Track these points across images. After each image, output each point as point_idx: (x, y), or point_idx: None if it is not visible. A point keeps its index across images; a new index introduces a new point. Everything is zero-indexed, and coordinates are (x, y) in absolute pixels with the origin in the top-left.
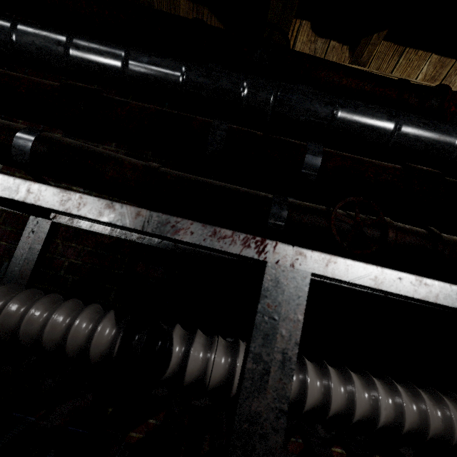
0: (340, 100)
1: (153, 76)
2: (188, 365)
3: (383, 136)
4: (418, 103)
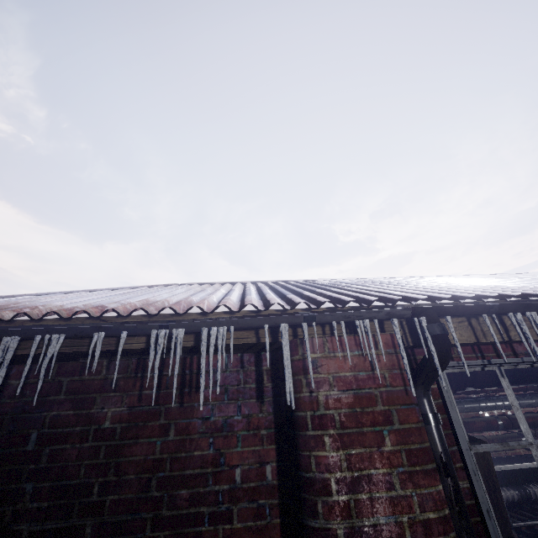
0: (518, 400)
1: (472, 409)
2: (536, 493)
3: (532, 406)
4: (532, 388)
